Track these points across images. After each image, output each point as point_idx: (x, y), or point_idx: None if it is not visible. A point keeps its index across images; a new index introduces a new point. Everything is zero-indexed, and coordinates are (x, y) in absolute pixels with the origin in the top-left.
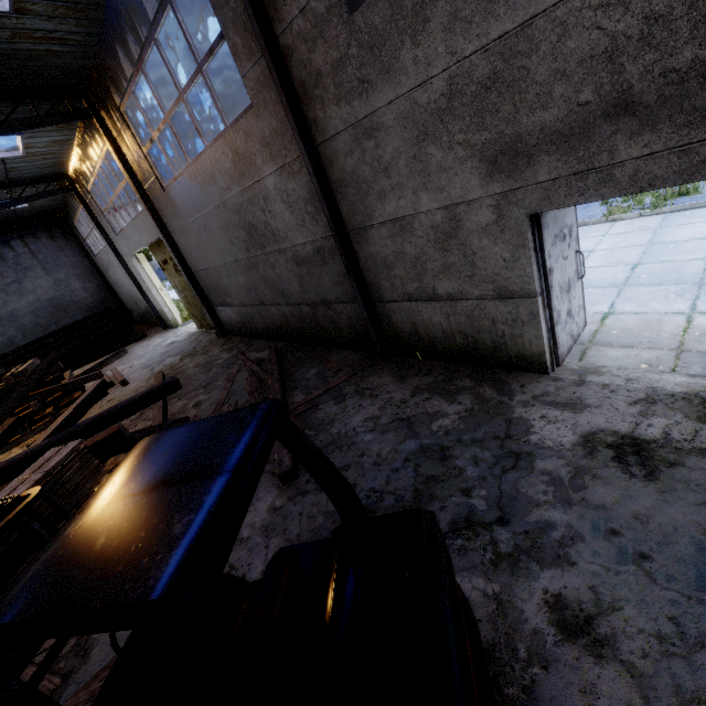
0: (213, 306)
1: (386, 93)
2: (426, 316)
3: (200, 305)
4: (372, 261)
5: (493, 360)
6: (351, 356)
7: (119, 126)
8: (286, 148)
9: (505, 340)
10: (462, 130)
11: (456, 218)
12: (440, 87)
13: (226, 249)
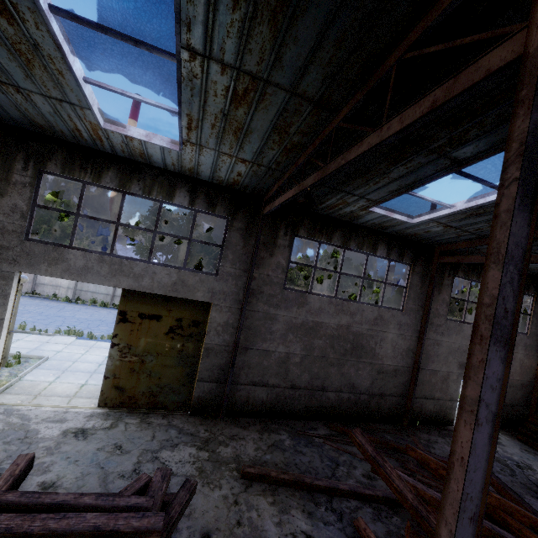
0: (231, 382)
1: (446, 339)
2: (427, 405)
3: (173, 376)
4: (418, 381)
5: (441, 422)
6: (388, 426)
7: (280, 236)
8: (408, 330)
9: (447, 414)
10: (457, 356)
11: (449, 375)
12: (457, 346)
13: (320, 347)
